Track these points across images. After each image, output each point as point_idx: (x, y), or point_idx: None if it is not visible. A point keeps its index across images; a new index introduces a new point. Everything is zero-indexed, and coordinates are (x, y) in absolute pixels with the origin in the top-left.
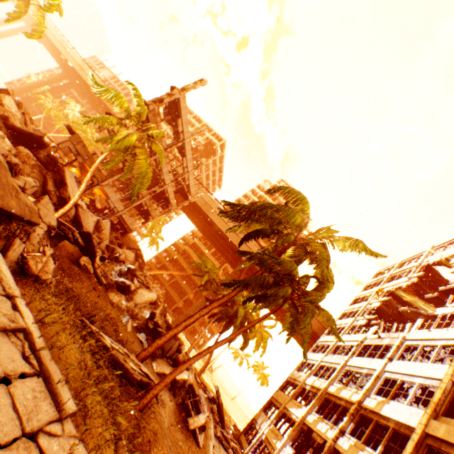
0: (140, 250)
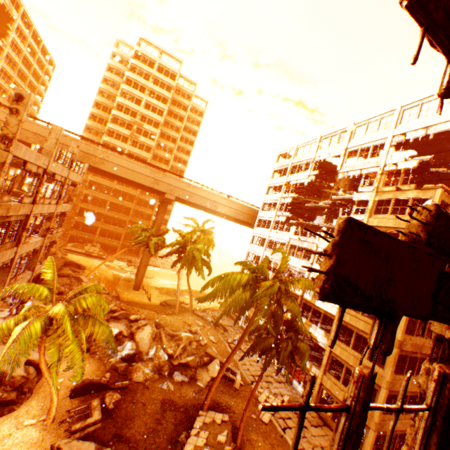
0: (66, 261)
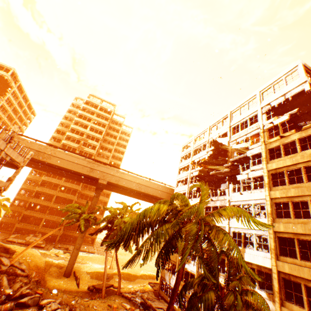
0: None
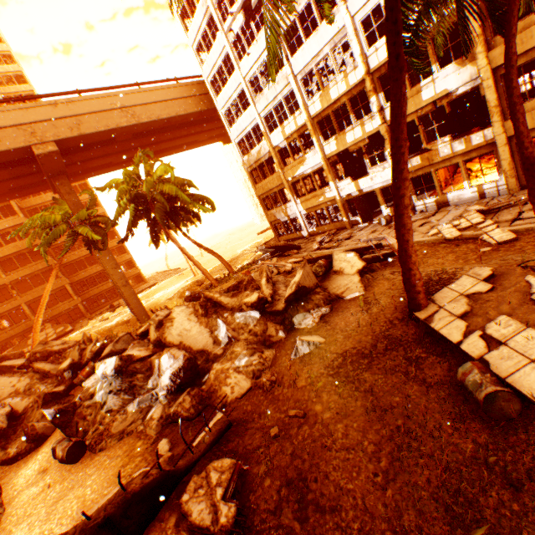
0: None
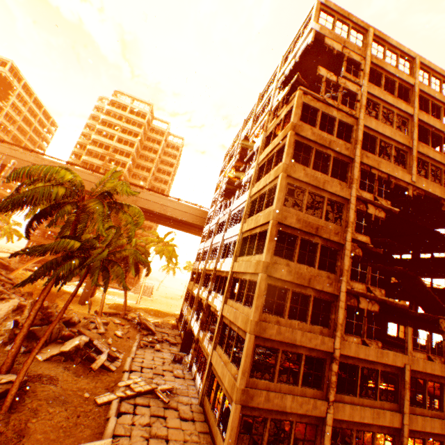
0: None
